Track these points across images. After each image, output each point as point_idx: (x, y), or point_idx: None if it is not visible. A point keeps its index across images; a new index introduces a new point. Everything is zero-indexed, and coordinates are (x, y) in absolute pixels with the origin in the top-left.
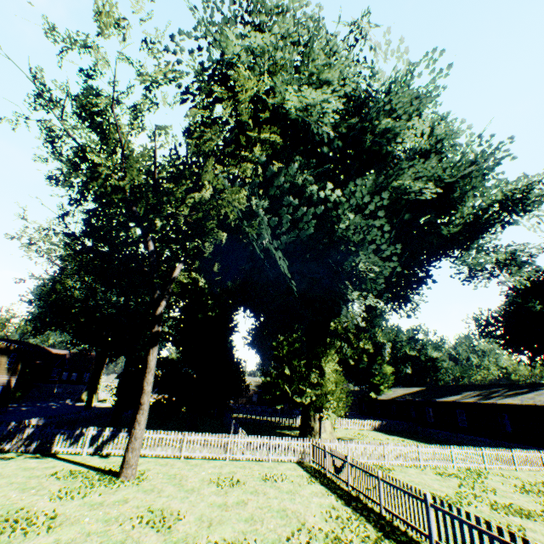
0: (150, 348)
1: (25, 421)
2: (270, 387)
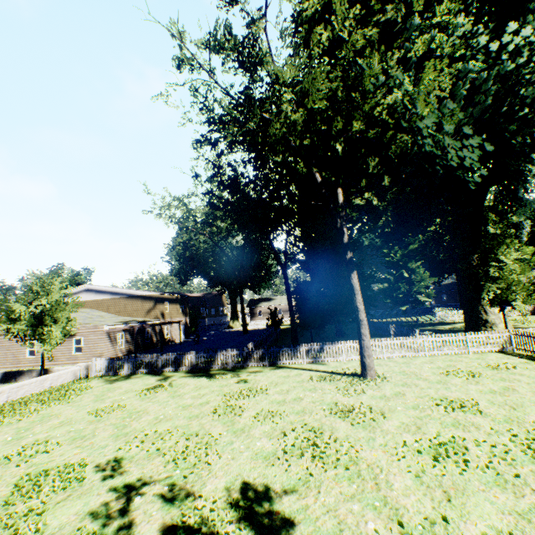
0: (350, 274)
1: (247, 345)
2: (388, 292)
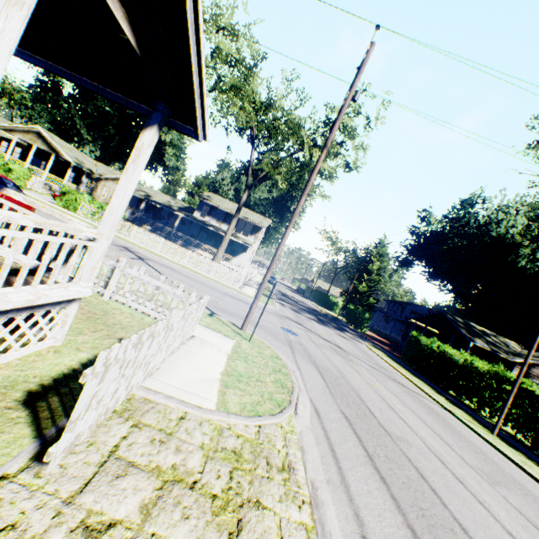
0: None
1: None
2: None
